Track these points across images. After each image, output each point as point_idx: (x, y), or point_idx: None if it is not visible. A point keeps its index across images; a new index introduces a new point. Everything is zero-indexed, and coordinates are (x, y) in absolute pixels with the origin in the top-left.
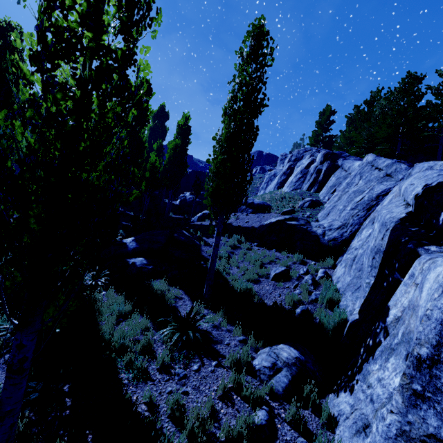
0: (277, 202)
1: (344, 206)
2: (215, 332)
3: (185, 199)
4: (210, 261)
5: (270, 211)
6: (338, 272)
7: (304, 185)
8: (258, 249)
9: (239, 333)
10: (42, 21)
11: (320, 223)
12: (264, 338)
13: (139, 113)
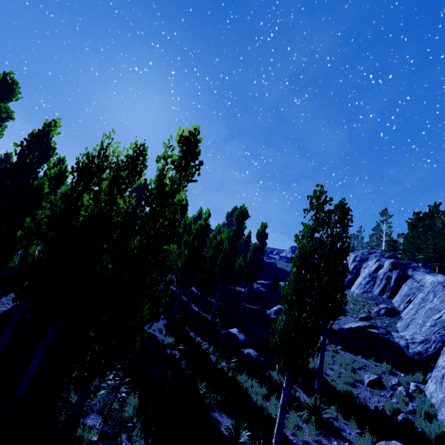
0: (350, 304)
1: (423, 321)
2: (336, 422)
3: (253, 287)
4: (318, 361)
5: (345, 314)
6: (429, 387)
7: (374, 288)
8: (344, 353)
9: (355, 427)
10: (301, 271)
11: (400, 333)
12: (375, 435)
13: (238, 230)
